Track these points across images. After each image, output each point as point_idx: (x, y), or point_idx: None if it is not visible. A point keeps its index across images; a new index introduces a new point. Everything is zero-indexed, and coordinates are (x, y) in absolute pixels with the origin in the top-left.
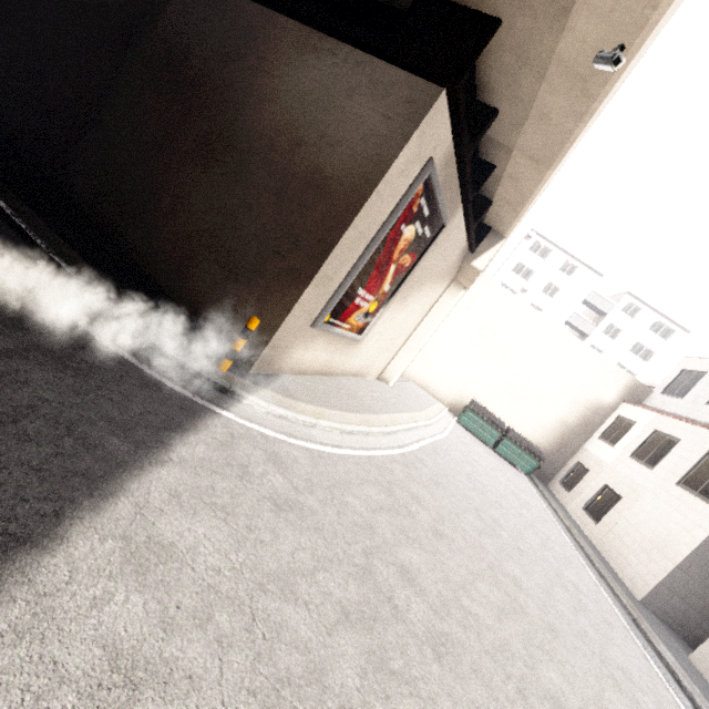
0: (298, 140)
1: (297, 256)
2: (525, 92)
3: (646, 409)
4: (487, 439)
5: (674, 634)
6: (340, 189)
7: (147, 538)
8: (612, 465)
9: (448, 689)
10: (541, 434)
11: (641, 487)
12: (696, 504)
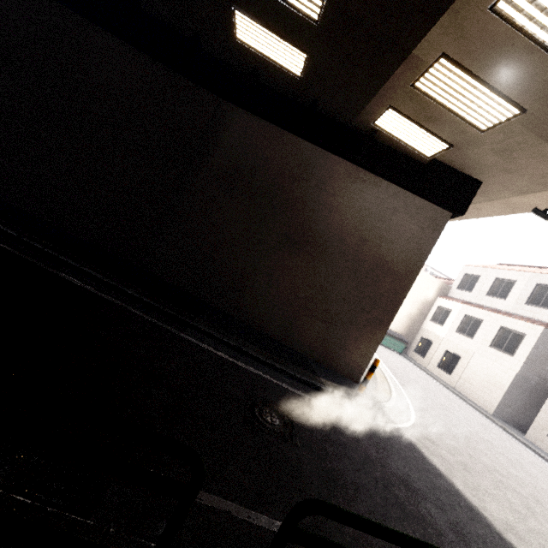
0: (363, 238)
1: (377, 310)
2: (473, 200)
3: (455, 301)
4: None
5: (510, 426)
6: (399, 270)
7: (503, 524)
8: (446, 338)
9: None
10: (399, 325)
11: (470, 350)
12: (504, 357)
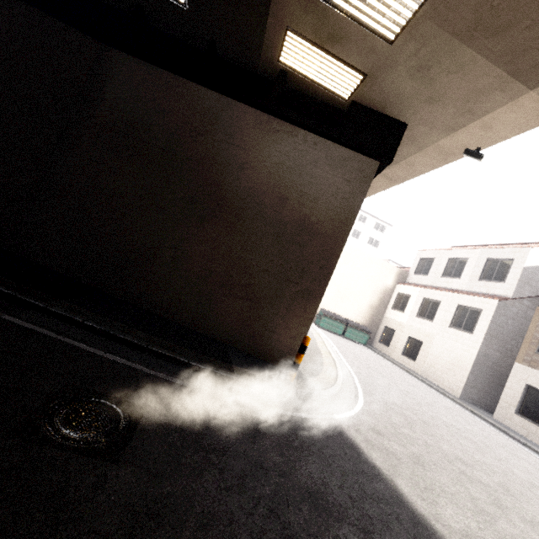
0: (282, 197)
1: (306, 280)
2: (404, 153)
3: (413, 286)
4: (338, 331)
5: (478, 407)
6: (326, 231)
7: (462, 537)
8: (408, 324)
9: (536, 513)
10: (361, 316)
11: (431, 333)
12: (464, 336)
